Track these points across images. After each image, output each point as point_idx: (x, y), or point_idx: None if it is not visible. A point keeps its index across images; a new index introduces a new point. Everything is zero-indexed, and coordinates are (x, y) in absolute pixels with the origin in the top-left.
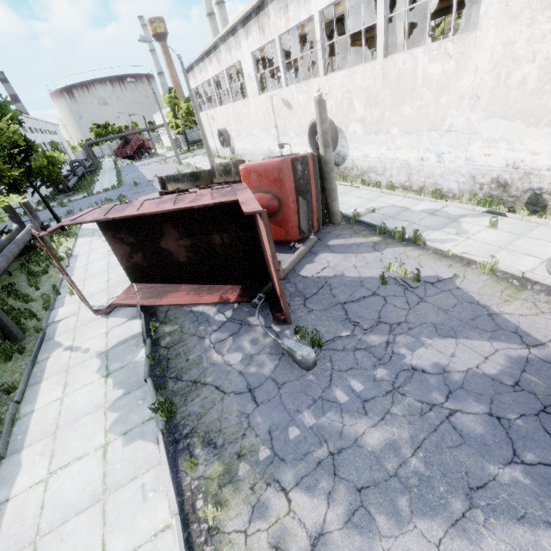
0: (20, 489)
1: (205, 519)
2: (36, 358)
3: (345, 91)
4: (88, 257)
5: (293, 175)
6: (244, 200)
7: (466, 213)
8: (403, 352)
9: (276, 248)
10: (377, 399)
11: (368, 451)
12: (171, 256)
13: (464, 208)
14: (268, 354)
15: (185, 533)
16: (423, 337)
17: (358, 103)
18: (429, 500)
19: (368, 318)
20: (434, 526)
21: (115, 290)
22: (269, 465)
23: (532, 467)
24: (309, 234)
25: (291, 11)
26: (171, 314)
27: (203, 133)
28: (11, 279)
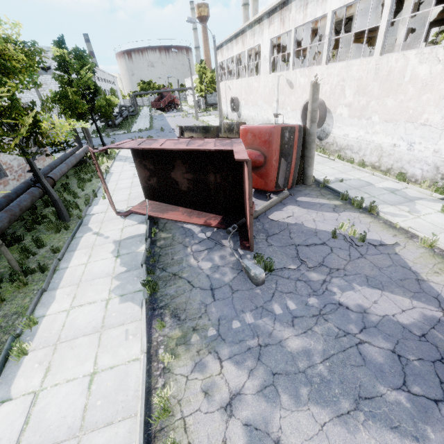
0: (52, 311)
1: (162, 361)
2: (75, 235)
3: (340, 79)
4: (119, 176)
5: (281, 140)
6: (237, 150)
7: (423, 196)
8: (335, 290)
9: (255, 194)
10: (304, 318)
11: (288, 351)
12: (176, 185)
13: (422, 192)
14: (230, 268)
15: (148, 366)
16: (354, 283)
17: (349, 91)
18: (324, 395)
19: (314, 260)
20: (323, 413)
21: (133, 201)
22: (213, 340)
23: (416, 397)
24: (283, 189)
25: (309, 9)
26: (168, 226)
27: (219, 98)
28: (67, 180)
